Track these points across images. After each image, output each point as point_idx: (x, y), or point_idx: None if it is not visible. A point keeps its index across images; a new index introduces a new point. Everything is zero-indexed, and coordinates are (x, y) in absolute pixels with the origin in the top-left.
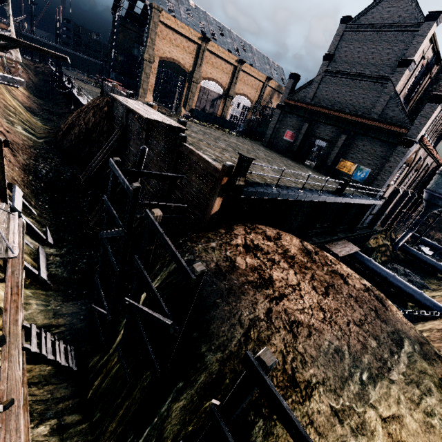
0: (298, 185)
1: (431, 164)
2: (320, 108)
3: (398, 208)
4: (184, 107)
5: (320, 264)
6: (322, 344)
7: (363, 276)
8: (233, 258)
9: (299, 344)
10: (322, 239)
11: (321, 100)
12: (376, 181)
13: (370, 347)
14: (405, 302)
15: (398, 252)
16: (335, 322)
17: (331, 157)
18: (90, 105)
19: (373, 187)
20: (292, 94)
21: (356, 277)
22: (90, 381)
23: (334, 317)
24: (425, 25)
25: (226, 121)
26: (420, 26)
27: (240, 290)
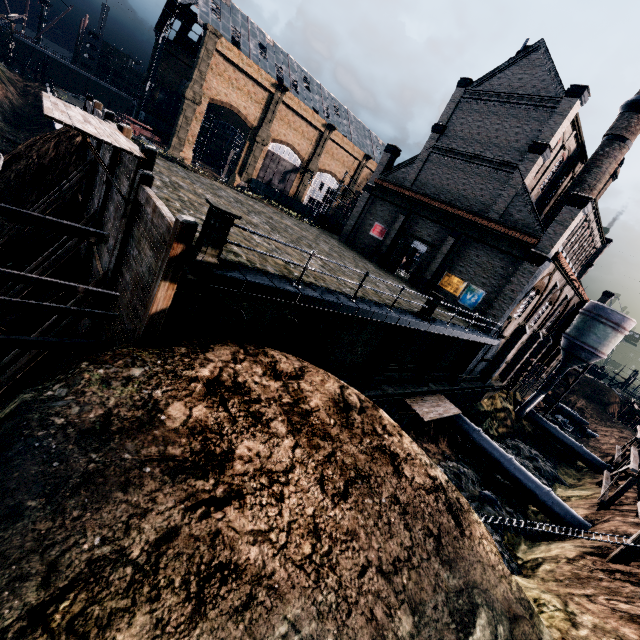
0: (354, 292)
1: (572, 297)
2: (423, 196)
3: (525, 356)
4: (240, 175)
5: (359, 431)
6: (267, 636)
7: (467, 456)
8: (161, 403)
9: (197, 638)
10: (401, 390)
11: (425, 186)
12: (492, 309)
13: (393, 638)
14: (524, 505)
15: (525, 422)
16: (335, 566)
17: (431, 268)
18: (58, 131)
19: (487, 318)
20: (387, 173)
21: (423, 461)
22: None
23: (337, 552)
24: (566, 101)
25: (297, 202)
26: (559, 102)
27: (124, 477)
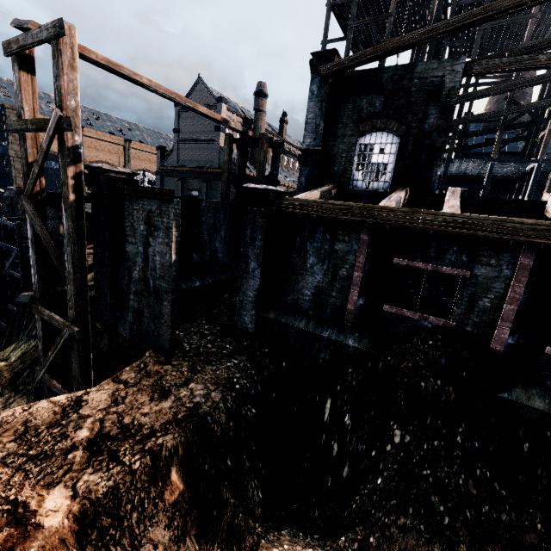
0: None
1: (288, 190)
2: (184, 167)
3: None
4: None
5: None
6: None
7: None
8: None
9: None
10: None
11: (184, 162)
12: None
13: None
14: None
15: None
16: None
17: None
18: None
19: None
20: (163, 161)
21: None
22: (0, 347)
23: None
24: (219, 105)
25: None
26: (216, 106)
27: None
